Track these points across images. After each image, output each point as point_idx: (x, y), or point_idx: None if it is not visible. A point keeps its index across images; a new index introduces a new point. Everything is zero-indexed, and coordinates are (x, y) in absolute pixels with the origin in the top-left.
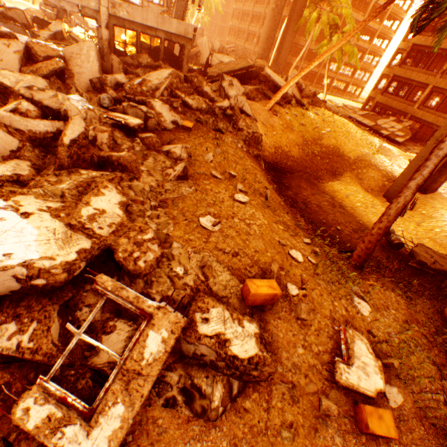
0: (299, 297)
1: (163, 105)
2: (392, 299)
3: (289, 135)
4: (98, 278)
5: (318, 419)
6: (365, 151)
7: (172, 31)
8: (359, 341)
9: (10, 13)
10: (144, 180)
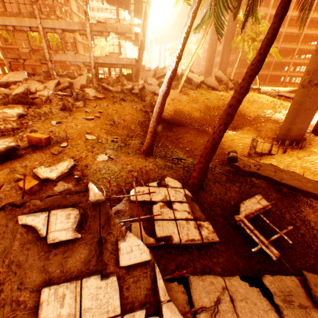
0: (65, 148)
1: (92, 90)
2: (142, 164)
3: (193, 105)
4: None
5: (9, 181)
6: (268, 111)
7: (124, 63)
8: (67, 162)
9: (68, 74)
10: (43, 109)
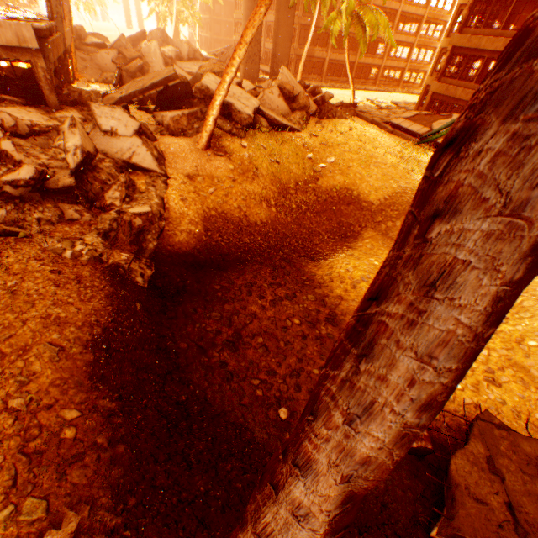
0: None
1: None
2: None
3: (248, 185)
4: None
5: None
6: (401, 186)
7: None
8: None
9: None
10: None
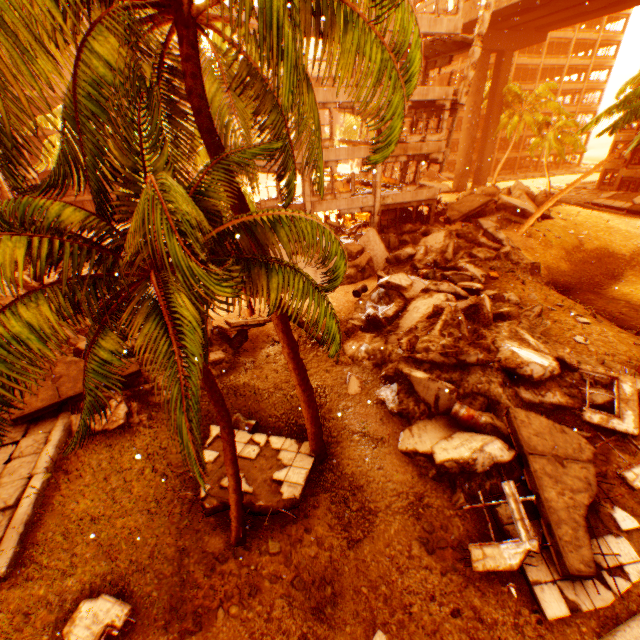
0: None
1: (469, 266)
2: None
3: (550, 251)
4: (580, 367)
5: None
6: (639, 243)
7: (422, 198)
8: None
9: None
10: (523, 322)
